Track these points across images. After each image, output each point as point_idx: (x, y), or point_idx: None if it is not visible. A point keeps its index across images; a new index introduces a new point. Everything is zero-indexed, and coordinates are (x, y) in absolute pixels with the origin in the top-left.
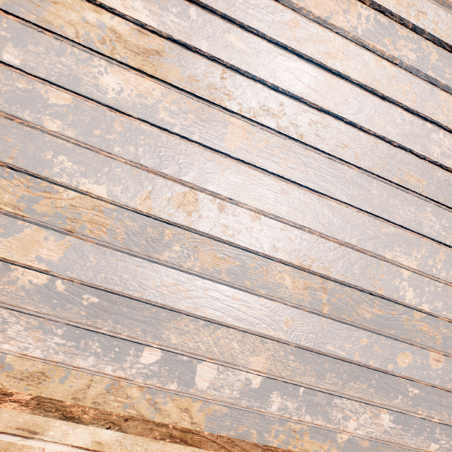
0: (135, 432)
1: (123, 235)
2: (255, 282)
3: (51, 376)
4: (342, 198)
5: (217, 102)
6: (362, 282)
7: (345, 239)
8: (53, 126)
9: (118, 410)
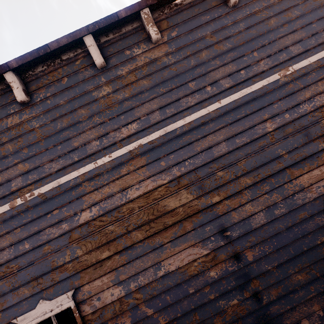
0: None
1: (250, 307)
2: (292, 286)
3: None
4: (290, 241)
5: (237, 252)
6: (319, 257)
7: (302, 250)
8: (212, 297)
9: None
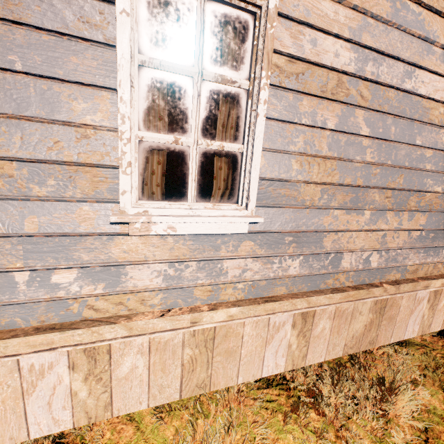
0: None
1: (443, 205)
2: None
3: (418, 269)
4: None
5: None
6: None
7: None
8: (428, 167)
9: (436, 274)
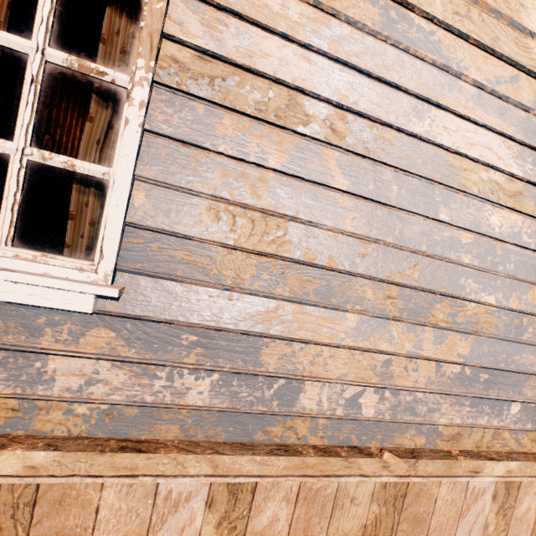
0: (524, 460)
1: (502, 328)
2: None
3: (463, 434)
4: None
5: None
6: None
7: None
8: (466, 260)
9: (499, 449)
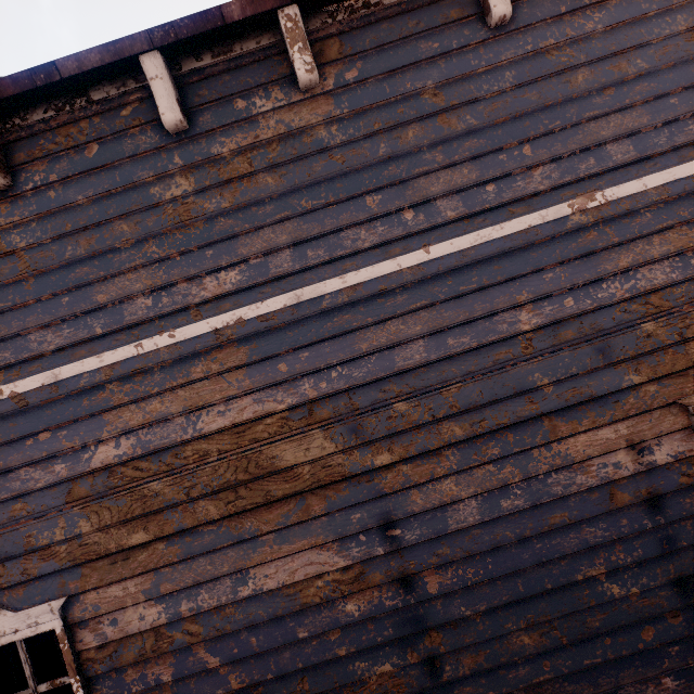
0: None
1: (415, 681)
2: (506, 655)
3: None
4: (520, 566)
5: (409, 574)
6: (575, 606)
7: (542, 589)
8: (343, 652)
9: None
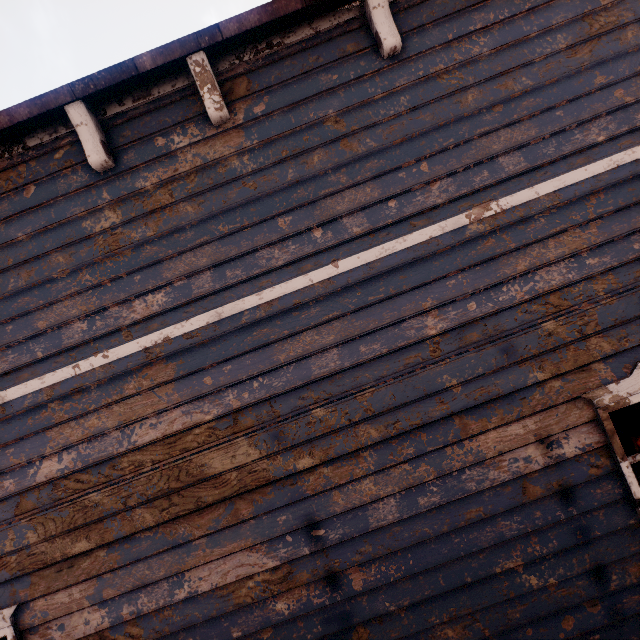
0: None
1: None
2: None
3: None
4: (440, 561)
5: (334, 572)
6: (495, 598)
7: (462, 582)
8: None
9: None
